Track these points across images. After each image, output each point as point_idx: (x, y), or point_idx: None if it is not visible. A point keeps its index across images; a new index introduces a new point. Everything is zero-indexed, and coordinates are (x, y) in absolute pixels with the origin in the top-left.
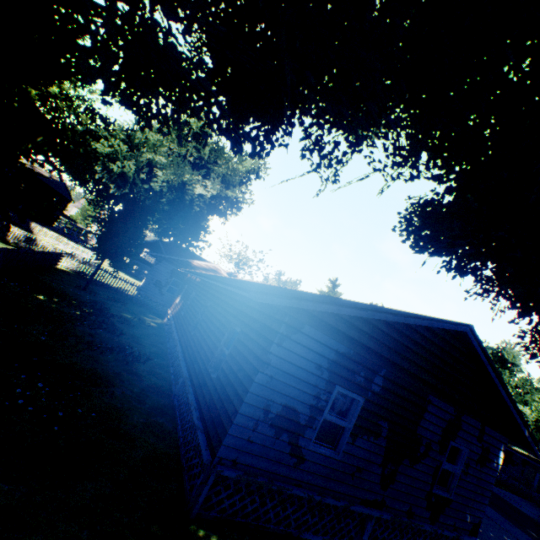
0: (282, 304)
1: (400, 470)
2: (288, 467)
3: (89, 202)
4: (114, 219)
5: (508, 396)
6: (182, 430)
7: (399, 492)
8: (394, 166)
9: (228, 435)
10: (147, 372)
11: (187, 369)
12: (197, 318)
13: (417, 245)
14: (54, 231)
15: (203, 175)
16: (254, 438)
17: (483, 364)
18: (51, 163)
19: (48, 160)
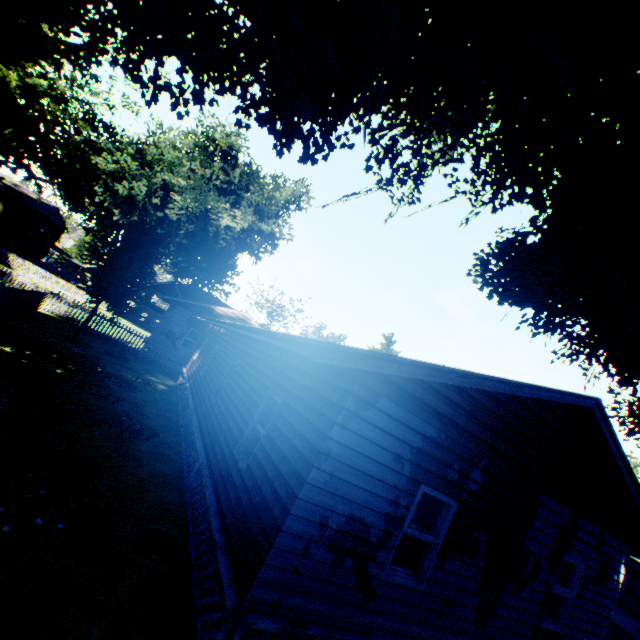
0: (353, 366)
1: (501, 599)
2: (351, 607)
3: (87, 231)
4: (114, 250)
5: (638, 493)
6: (195, 543)
7: (499, 630)
8: (493, 182)
9: (265, 566)
10: (149, 454)
11: (205, 452)
12: (219, 381)
13: (497, 295)
14: (41, 267)
15: (232, 203)
16: (304, 567)
17: (610, 452)
18: (25, 167)
19: (21, 163)
